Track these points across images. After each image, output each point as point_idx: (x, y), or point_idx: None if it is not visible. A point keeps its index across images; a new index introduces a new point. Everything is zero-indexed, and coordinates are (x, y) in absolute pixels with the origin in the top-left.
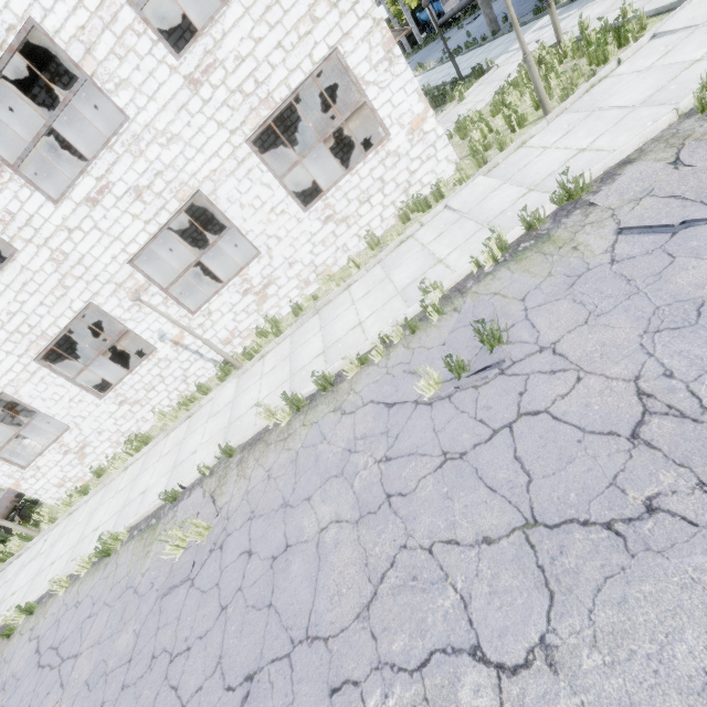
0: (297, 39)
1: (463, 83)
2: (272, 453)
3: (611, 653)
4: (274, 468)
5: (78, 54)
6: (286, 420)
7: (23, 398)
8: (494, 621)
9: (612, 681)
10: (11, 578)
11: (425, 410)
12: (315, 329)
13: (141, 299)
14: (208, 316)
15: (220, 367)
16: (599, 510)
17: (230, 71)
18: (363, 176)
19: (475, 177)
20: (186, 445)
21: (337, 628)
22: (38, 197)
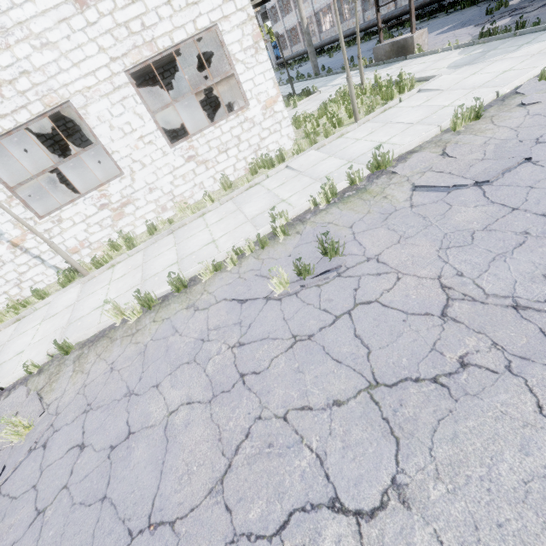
0: (185, 4)
1: (296, 96)
2: (117, 347)
3: (452, 481)
4: (119, 361)
5: None
6: (135, 317)
7: None
8: (349, 472)
9: (456, 505)
10: None
11: (275, 304)
12: (169, 245)
13: None
14: (57, 223)
15: (63, 272)
16: (426, 369)
17: (119, 6)
18: (225, 131)
19: (309, 150)
20: (10, 347)
21: (186, 508)
22: None
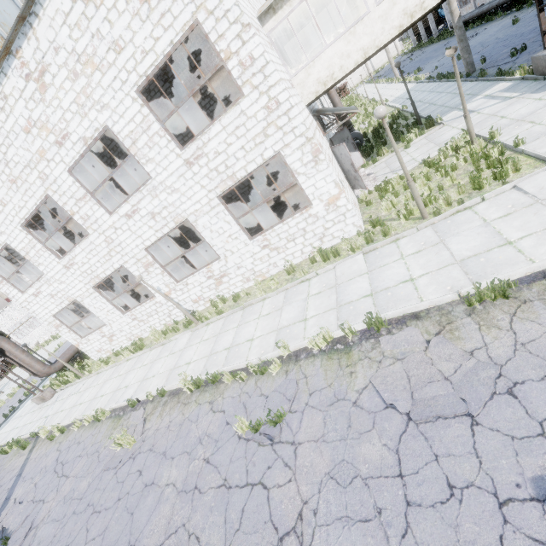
0: (254, 145)
1: (414, 131)
2: (177, 410)
3: None
4: (172, 423)
5: (129, 144)
6: (192, 390)
7: (85, 304)
8: None
9: None
10: (65, 398)
11: (236, 441)
12: (235, 323)
13: (143, 280)
14: (186, 285)
15: (186, 319)
16: None
17: (211, 159)
18: (291, 226)
19: (358, 253)
20: (153, 367)
21: None
22: (102, 210)
